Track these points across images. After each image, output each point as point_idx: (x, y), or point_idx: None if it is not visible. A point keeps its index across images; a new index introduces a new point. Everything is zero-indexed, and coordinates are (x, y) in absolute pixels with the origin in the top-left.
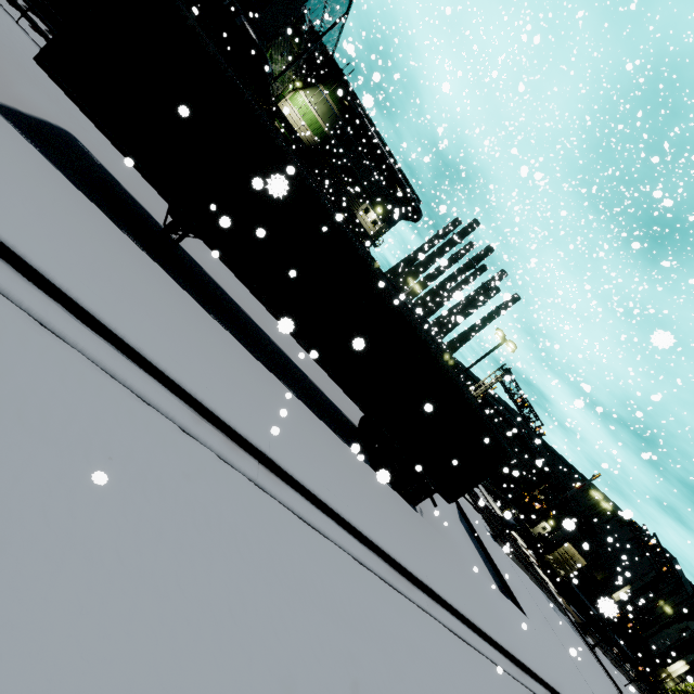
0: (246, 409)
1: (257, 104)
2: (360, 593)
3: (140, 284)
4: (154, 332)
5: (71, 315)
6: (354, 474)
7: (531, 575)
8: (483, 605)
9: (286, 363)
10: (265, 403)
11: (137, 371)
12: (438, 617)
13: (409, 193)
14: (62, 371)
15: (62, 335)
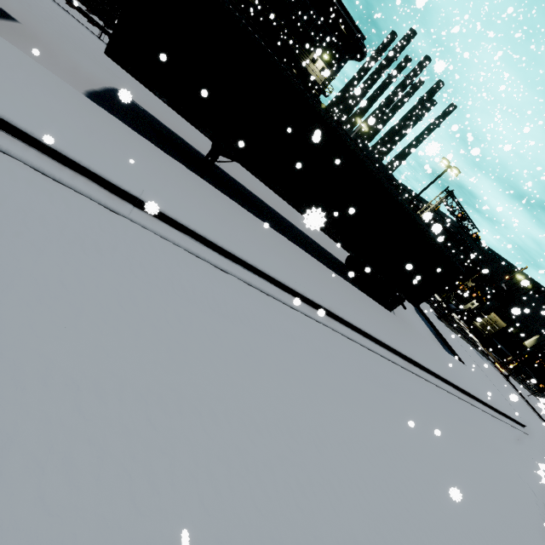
0: (304, 281)
1: (266, 44)
2: (383, 370)
3: (228, 216)
4: (251, 249)
5: (220, 255)
6: (360, 302)
7: (464, 337)
8: (442, 364)
9: (294, 231)
10: (308, 273)
11: (256, 277)
12: (420, 375)
13: (353, 32)
14: (236, 290)
15: (225, 270)
